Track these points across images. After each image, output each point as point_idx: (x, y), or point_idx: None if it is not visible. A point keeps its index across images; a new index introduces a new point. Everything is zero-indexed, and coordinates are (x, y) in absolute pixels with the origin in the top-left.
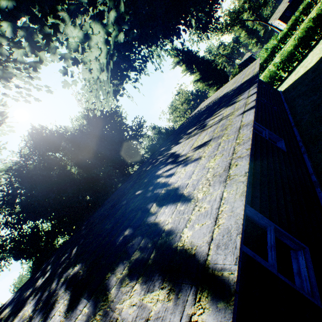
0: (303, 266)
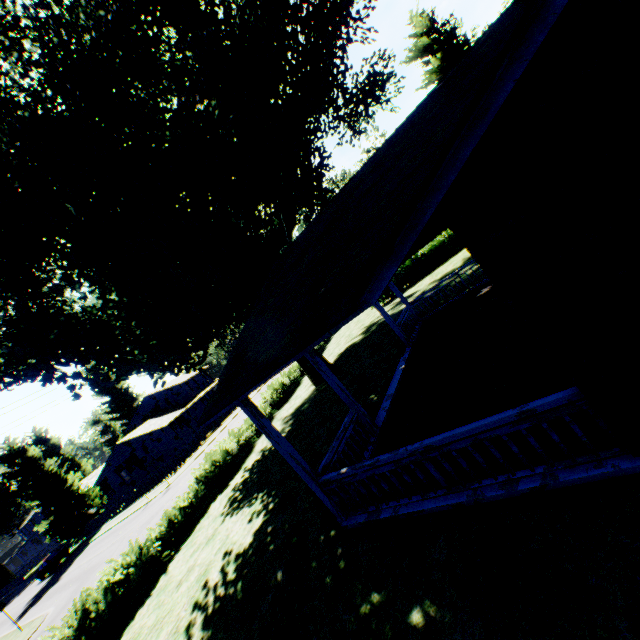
0: None
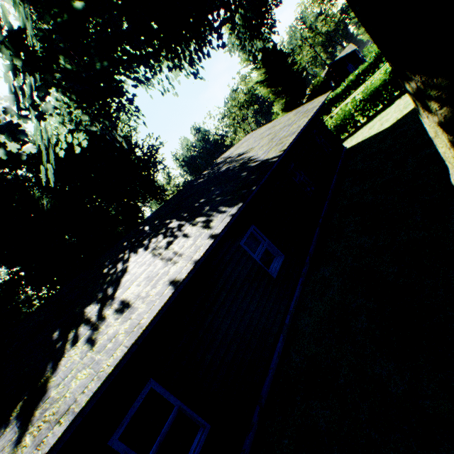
0: (193, 448)
